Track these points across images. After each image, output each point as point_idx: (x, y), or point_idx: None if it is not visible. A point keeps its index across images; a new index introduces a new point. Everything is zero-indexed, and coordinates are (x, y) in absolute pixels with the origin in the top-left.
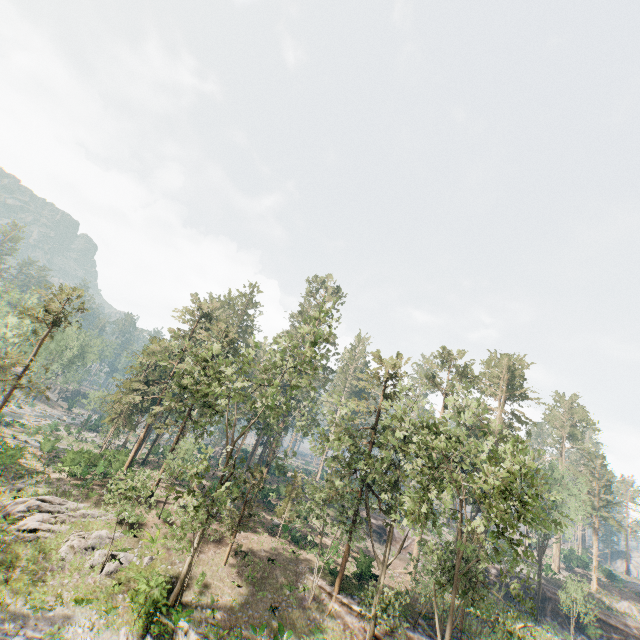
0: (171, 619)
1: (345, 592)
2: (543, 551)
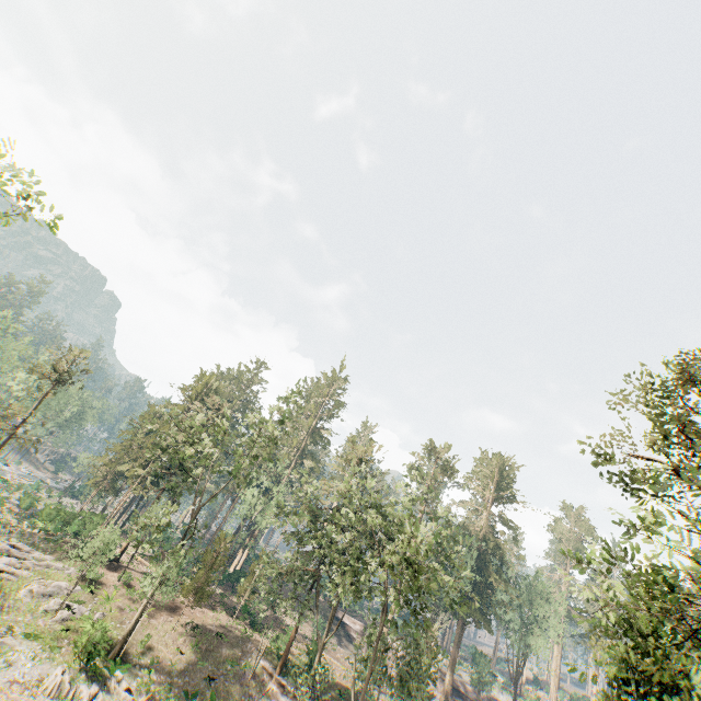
0: (108, 667)
1: (287, 675)
2: (520, 672)
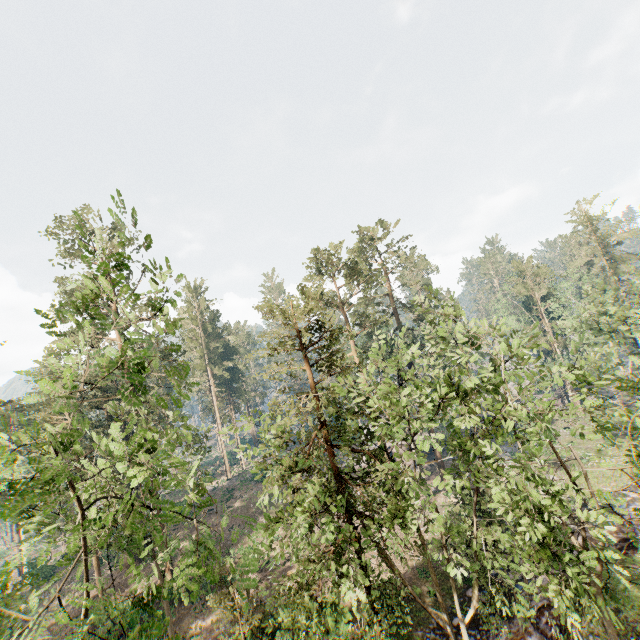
0: None
1: None
2: None
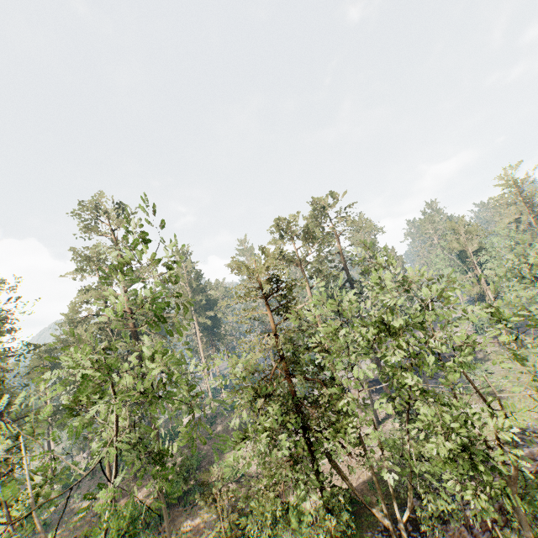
0: None
1: None
2: None
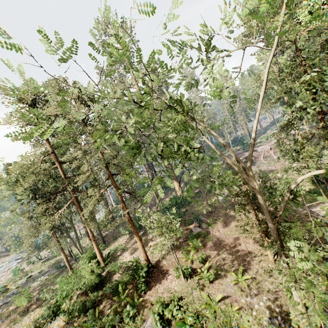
0: None
1: None
2: None
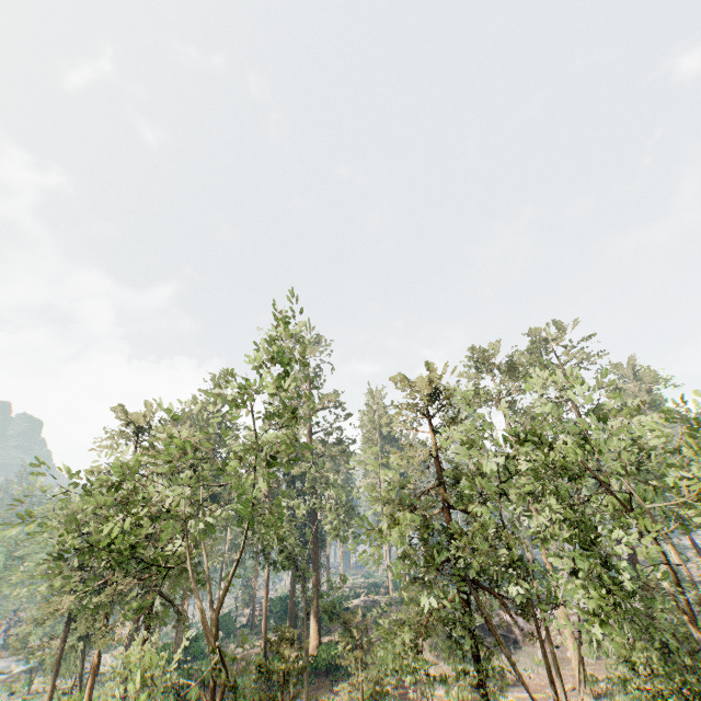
0: None
1: None
2: None
